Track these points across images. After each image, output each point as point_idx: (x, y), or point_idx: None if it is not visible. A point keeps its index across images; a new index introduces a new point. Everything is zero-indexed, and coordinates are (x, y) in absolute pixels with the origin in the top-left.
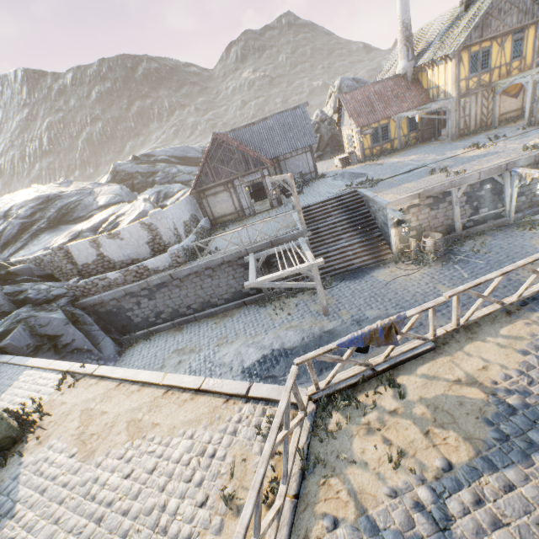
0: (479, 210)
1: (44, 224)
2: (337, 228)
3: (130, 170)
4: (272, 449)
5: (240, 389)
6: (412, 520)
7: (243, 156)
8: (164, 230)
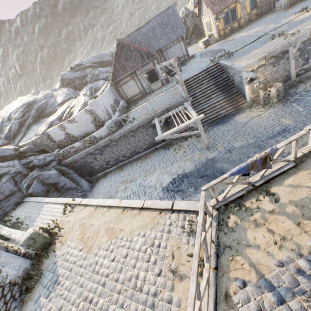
0: (309, 60)
1: (31, 120)
2: (207, 92)
3: (71, 77)
4: (200, 248)
5: (167, 205)
6: (297, 281)
7: (139, 52)
8: (100, 112)
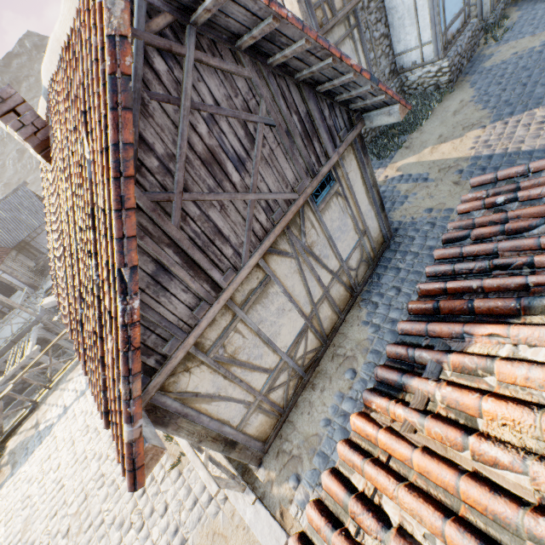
0: None
1: None
2: None
3: None
4: None
5: None
6: None
7: None
8: None
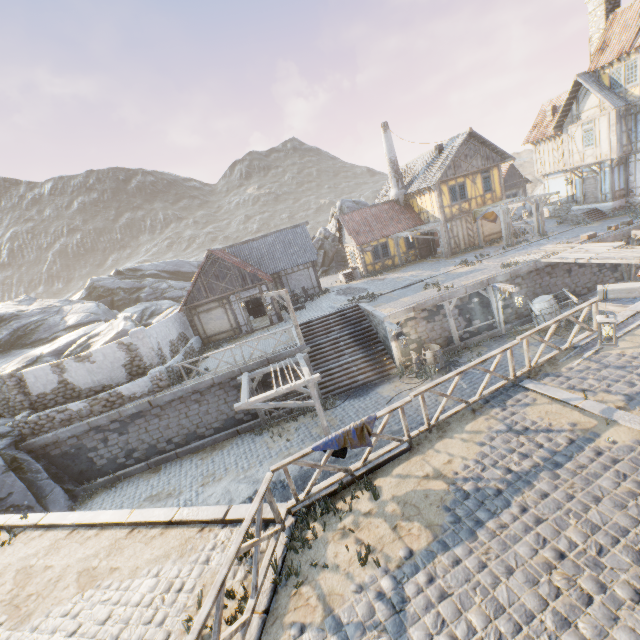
0: (472, 321)
1: None
2: (339, 343)
3: (111, 286)
4: (238, 550)
5: (217, 514)
6: (373, 610)
7: (240, 271)
8: (146, 350)
